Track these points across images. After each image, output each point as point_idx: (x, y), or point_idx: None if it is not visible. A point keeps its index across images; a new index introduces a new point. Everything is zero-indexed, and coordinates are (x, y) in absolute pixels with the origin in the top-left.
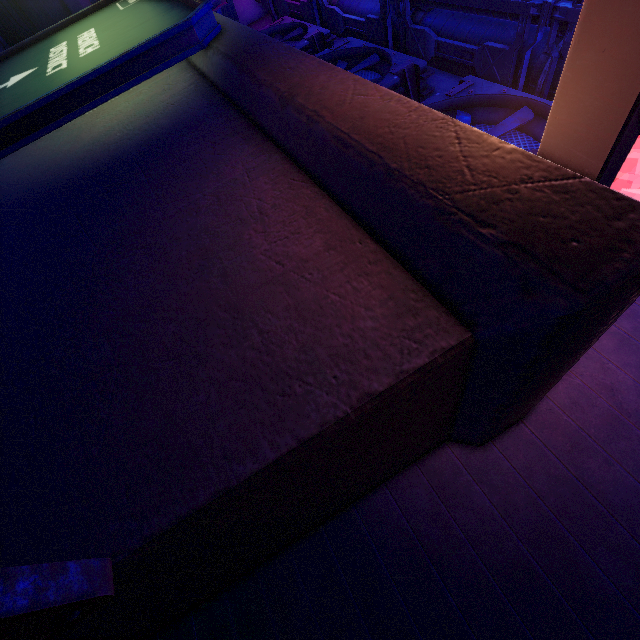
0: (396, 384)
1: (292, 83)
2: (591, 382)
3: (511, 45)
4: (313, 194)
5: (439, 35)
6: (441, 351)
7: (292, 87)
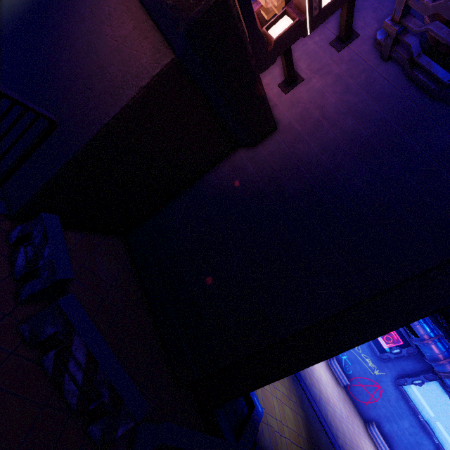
0: (150, 81)
1: None
2: (314, 105)
3: None
4: None
5: None
6: (165, 65)
7: None
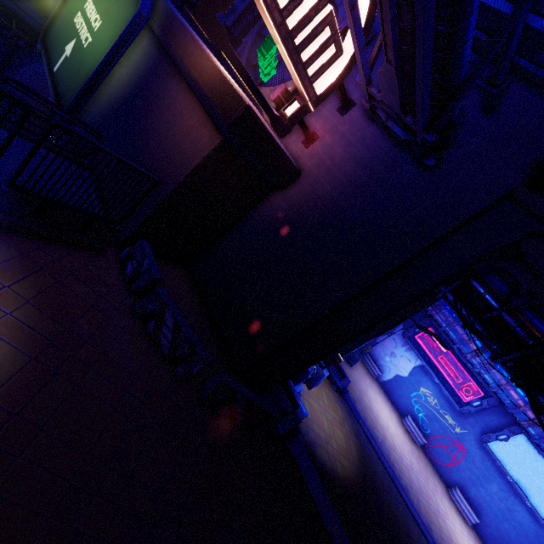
0: (208, 154)
1: (183, 51)
2: (326, 156)
3: None
4: (195, 101)
5: None
6: (217, 144)
7: (183, 53)
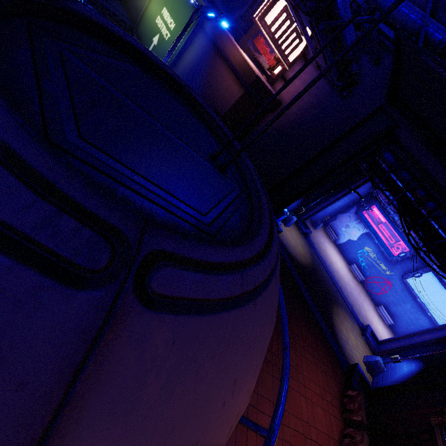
0: (238, 98)
1: (224, 45)
2: (295, 93)
3: None
4: (230, 71)
5: None
6: (242, 94)
7: (224, 46)
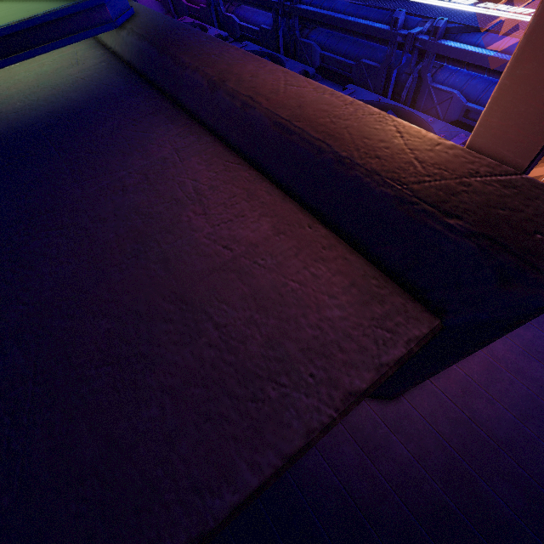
0: (378, 379)
1: (220, 69)
2: None
3: (382, 64)
4: (252, 177)
5: (322, 49)
6: (416, 340)
7: (220, 72)
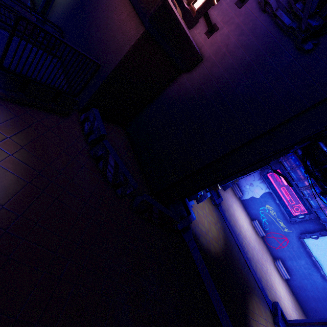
0: (135, 42)
1: None
2: (223, 44)
3: None
4: None
5: None
6: (141, 34)
7: None
